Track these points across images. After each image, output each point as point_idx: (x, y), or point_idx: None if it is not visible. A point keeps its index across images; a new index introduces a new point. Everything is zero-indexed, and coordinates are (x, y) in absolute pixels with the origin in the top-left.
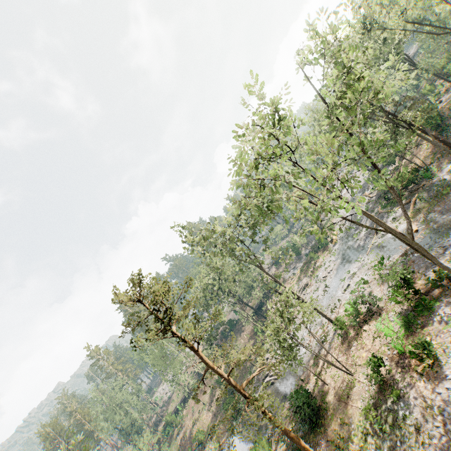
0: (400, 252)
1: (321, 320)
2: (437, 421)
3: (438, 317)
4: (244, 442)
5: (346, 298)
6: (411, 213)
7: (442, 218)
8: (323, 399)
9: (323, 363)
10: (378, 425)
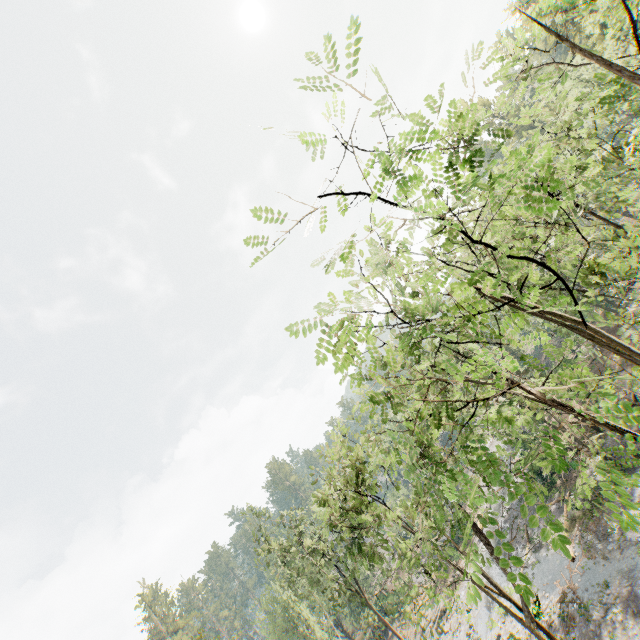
0: (558, 592)
1: None
2: None
3: None
4: None
5: None
6: (565, 521)
7: (598, 547)
8: None
9: None
10: None
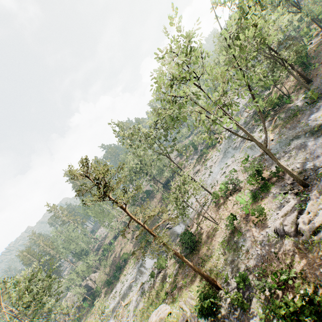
0: (259, 153)
1: (205, 193)
2: (258, 247)
3: (272, 194)
4: (151, 259)
5: (222, 180)
6: (272, 127)
7: (289, 132)
8: (199, 237)
9: (202, 217)
10: (227, 250)
